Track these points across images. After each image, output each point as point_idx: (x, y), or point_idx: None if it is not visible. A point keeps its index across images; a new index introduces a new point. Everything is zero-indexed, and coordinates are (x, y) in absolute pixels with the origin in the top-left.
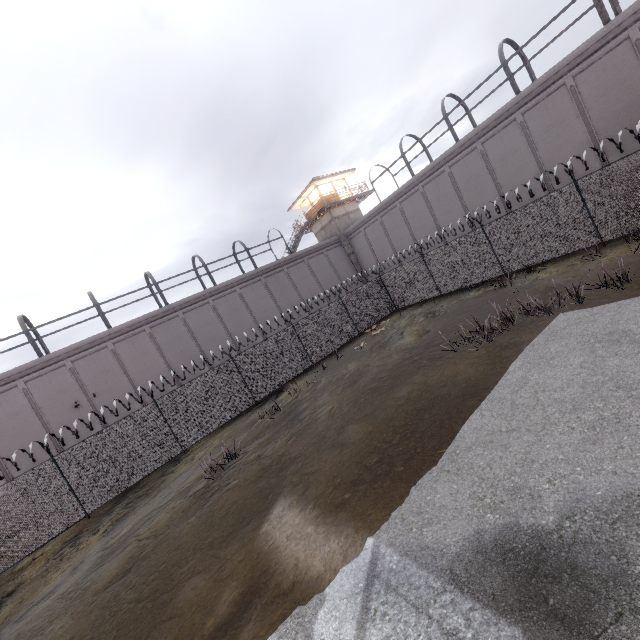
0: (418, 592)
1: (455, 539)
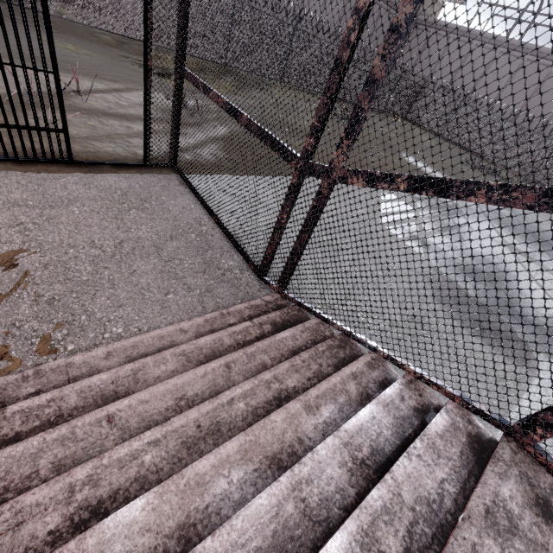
0: None
1: None
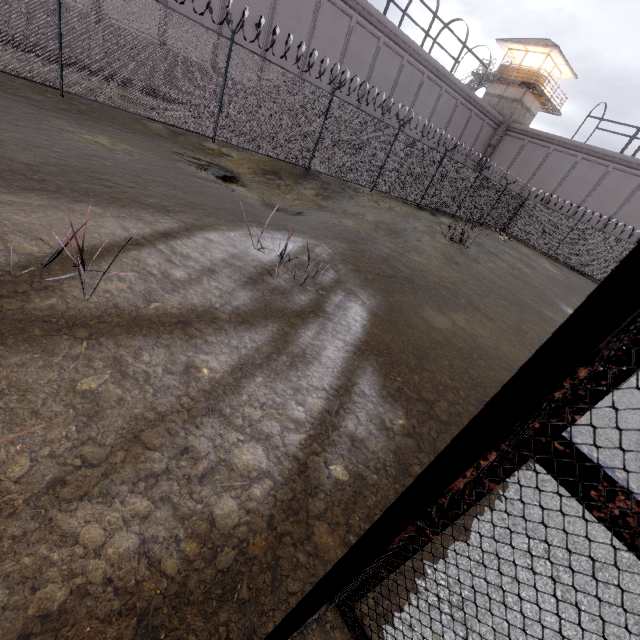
0: None
1: None
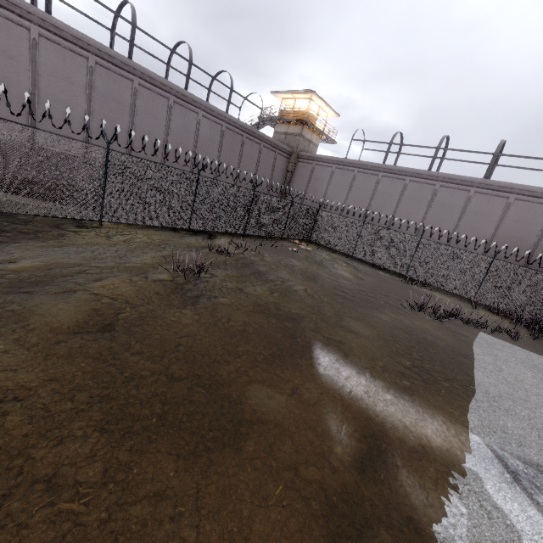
0: None
1: None
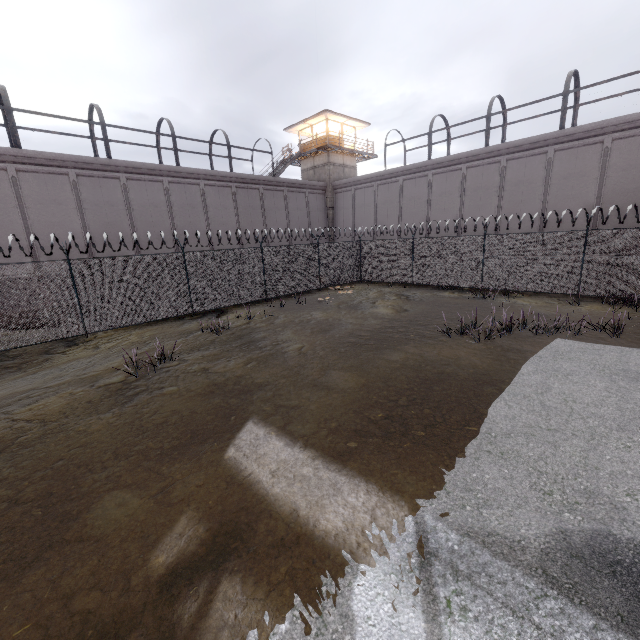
0: (506, 589)
1: (533, 532)
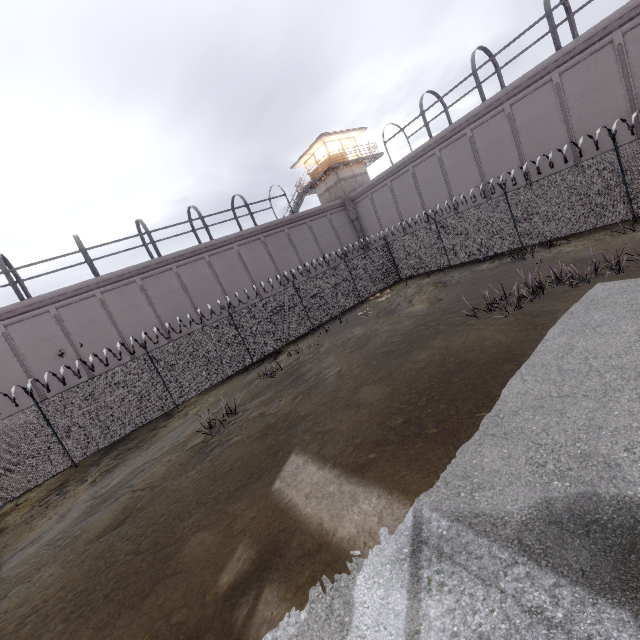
0: (481, 562)
1: (517, 506)
